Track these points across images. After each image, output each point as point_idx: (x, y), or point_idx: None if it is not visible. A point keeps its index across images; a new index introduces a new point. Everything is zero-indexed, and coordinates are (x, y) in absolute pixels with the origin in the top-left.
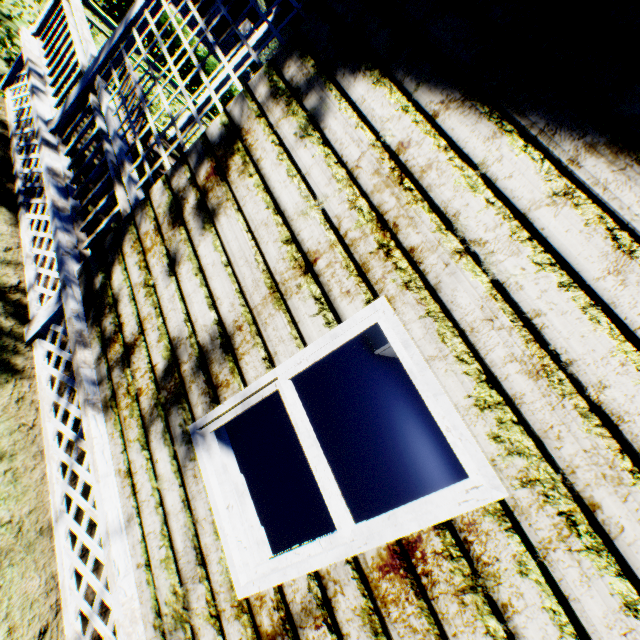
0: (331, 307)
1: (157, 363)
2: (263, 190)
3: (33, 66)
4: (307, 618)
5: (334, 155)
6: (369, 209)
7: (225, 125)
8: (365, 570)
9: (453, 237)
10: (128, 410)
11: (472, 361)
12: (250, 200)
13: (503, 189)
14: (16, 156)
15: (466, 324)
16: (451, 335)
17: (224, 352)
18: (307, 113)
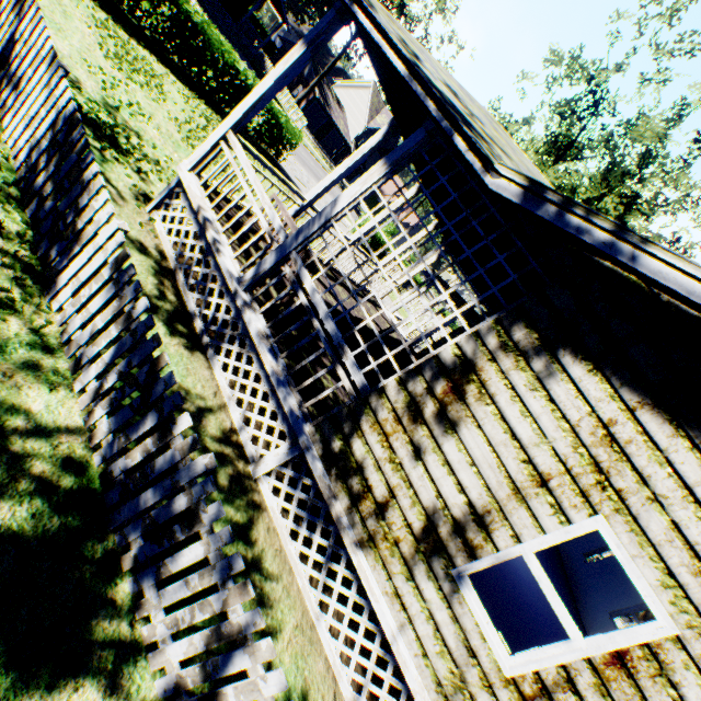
0: (562, 512)
1: (412, 522)
2: (499, 418)
3: (204, 213)
4: (557, 687)
5: (559, 411)
6: (588, 456)
7: (457, 356)
8: (594, 664)
9: (646, 489)
10: (388, 551)
11: (659, 561)
12: (488, 422)
13: (678, 469)
14: (187, 292)
15: (655, 540)
16: (646, 545)
17: (476, 525)
18: (534, 373)
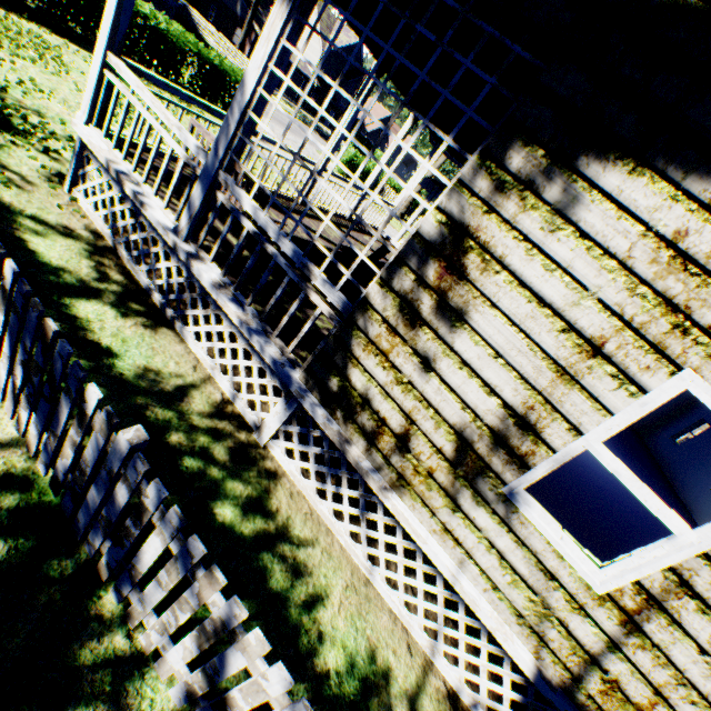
0: (631, 381)
1: (442, 446)
2: (517, 286)
3: (116, 167)
4: (667, 595)
5: (597, 247)
6: (653, 295)
7: (443, 223)
8: None
9: None
10: (423, 486)
11: None
12: (504, 296)
13: None
14: (134, 267)
15: None
16: None
17: (519, 429)
18: (550, 207)
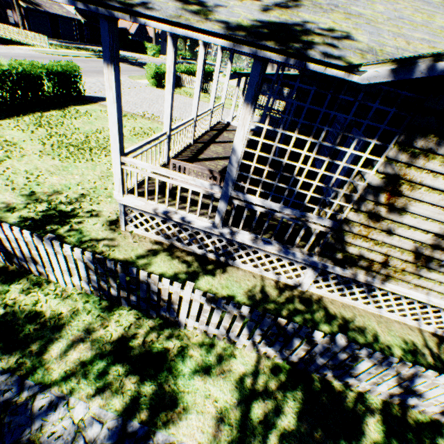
0: None
1: (406, 259)
2: (431, 190)
3: (159, 211)
4: None
5: None
6: None
7: (383, 178)
8: None
9: None
10: (400, 275)
11: None
12: (425, 196)
13: None
14: (189, 248)
15: None
16: None
17: None
18: (442, 156)
